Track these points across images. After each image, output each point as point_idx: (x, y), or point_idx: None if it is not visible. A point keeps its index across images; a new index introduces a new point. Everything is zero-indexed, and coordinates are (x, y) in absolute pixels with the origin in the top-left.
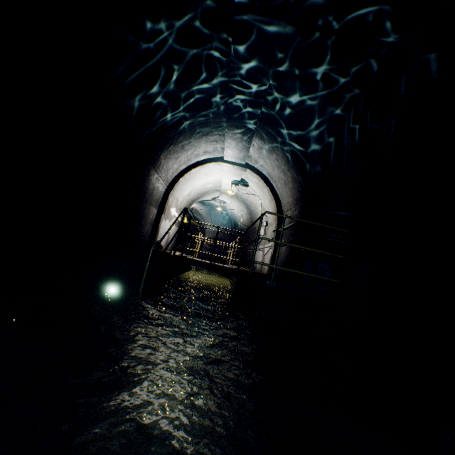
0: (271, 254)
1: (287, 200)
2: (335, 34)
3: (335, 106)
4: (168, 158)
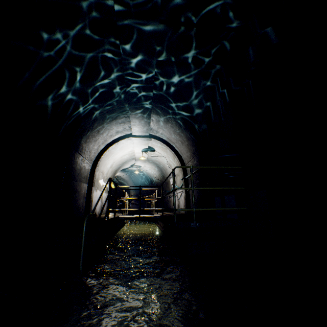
0: (184, 197)
1: (186, 154)
2: (196, 26)
3: (206, 80)
4: (88, 142)
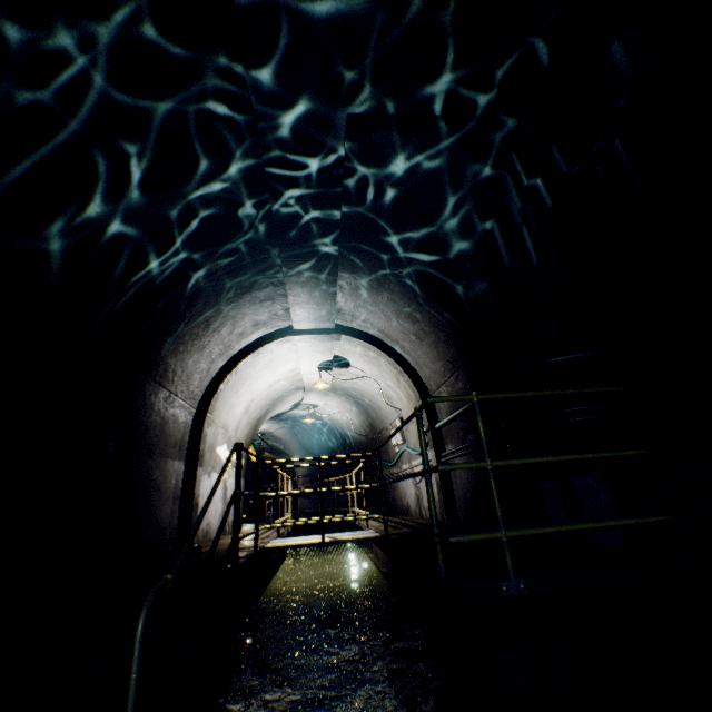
0: (436, 480)
1: (432, 367)
2: None
3: (480, 165)
4: (182, 353)
